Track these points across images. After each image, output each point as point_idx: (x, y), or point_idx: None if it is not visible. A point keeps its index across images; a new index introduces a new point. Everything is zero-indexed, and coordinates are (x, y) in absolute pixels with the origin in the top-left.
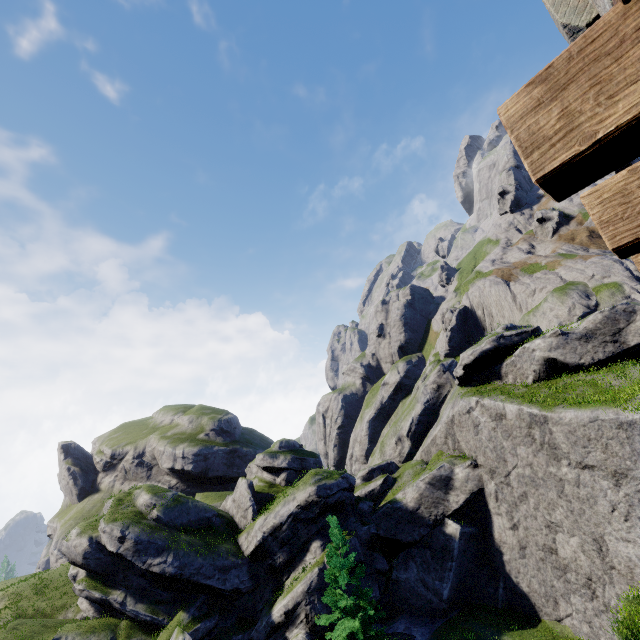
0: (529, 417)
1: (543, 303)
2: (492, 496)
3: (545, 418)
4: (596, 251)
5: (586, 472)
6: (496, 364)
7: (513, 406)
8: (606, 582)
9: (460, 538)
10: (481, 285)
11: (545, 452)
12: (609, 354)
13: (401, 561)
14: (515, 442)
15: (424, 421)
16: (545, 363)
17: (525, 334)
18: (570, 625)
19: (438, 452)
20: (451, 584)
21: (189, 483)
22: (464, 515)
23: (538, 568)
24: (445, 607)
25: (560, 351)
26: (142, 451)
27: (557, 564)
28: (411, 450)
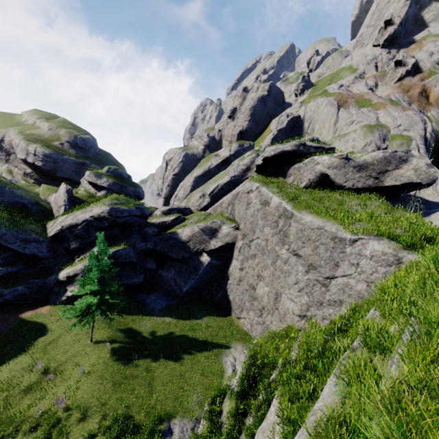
0: (283, 210)
1: (352, 133)
2: (238, 249)
3: (292, 215)
4: (415, 108)
5: (294, 258)
6: (288, 165)
7: (277, 199)
8: (270, 313)
9: (207, 265)
10: (320, 102)
11: (279, 236)
12: (366, 186)
13: (167, 266)
14: (266, 223)
15: (226, 189)
16: (320, 176)
17: (321, 149)
18: (243, 322)
19: (220, 212)
20: (191, 286)
21: (42, 175)
22: (217, 253)
23: (242, 293)
24: (182, 295)
25: (335, 171)
26: (1, 138)
27: (252, 295)
28: (208, 205)
